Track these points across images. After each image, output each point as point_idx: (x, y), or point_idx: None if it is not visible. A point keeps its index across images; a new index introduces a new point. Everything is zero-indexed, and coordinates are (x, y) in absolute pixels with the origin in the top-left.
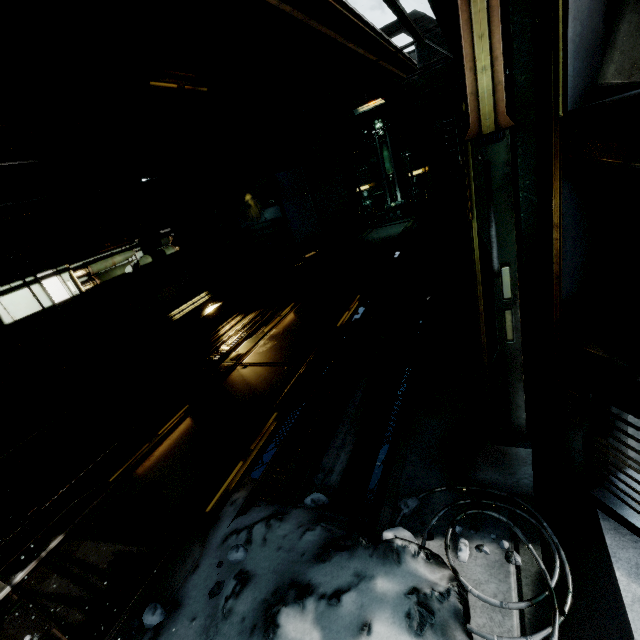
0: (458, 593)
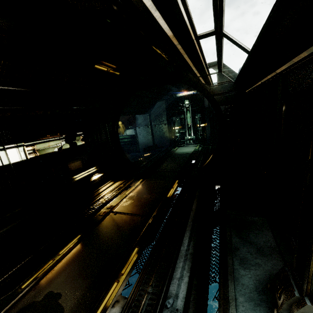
0: None
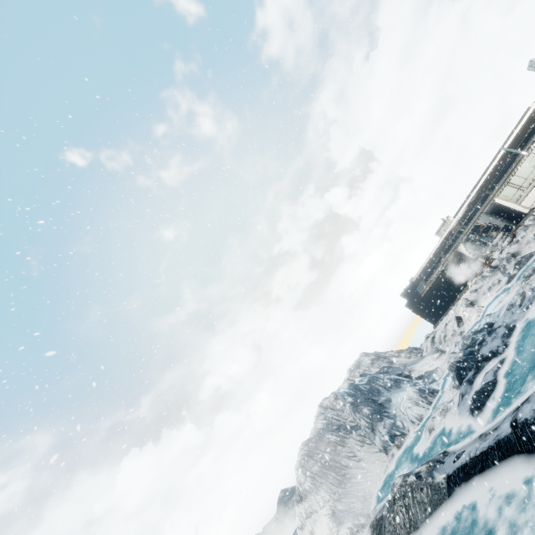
0: (507, 234)
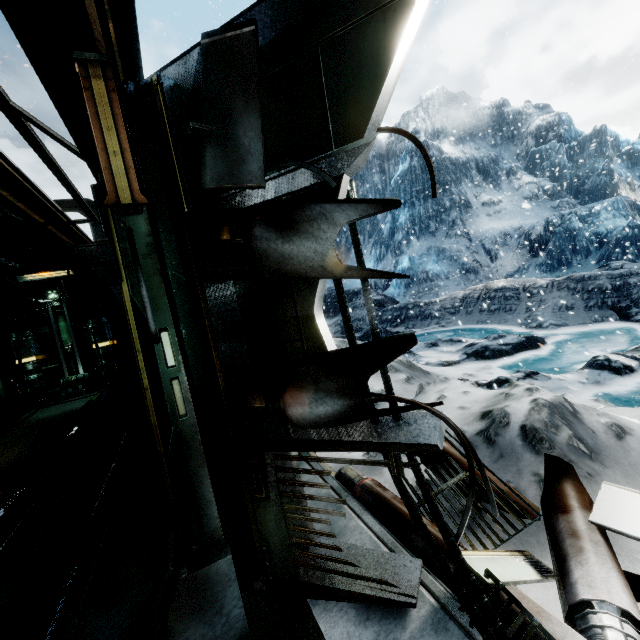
0: None
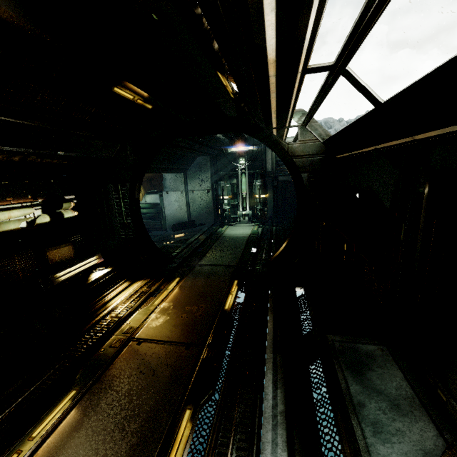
0: None
